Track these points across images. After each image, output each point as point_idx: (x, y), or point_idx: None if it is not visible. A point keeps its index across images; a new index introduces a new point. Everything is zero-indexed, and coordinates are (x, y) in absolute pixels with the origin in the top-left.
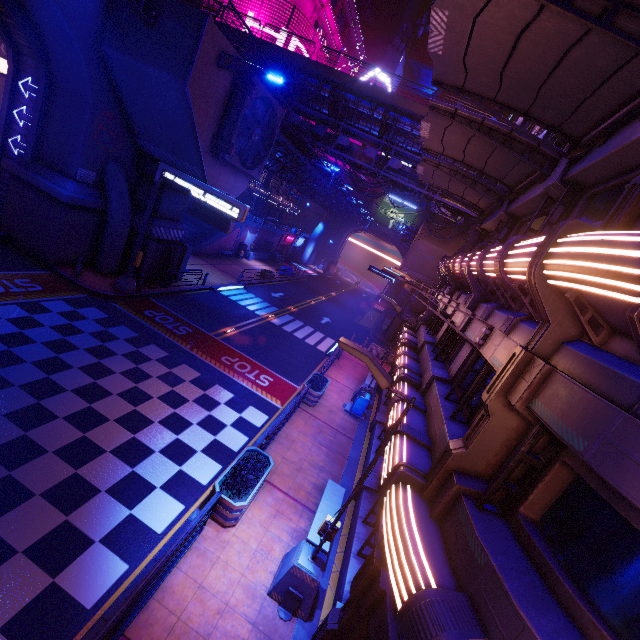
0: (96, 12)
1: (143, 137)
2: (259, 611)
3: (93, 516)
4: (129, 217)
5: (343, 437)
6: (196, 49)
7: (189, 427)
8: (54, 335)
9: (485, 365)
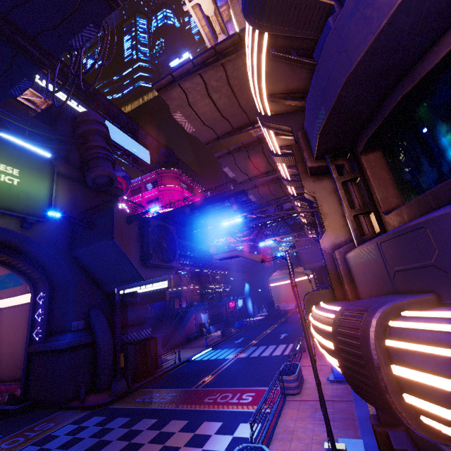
0: (67, 240)
1: (106, 284)
2: None
3: None
4: (110, 336)
5: (341, 403)
6: (113, 222)
7: None
8: None
9: None
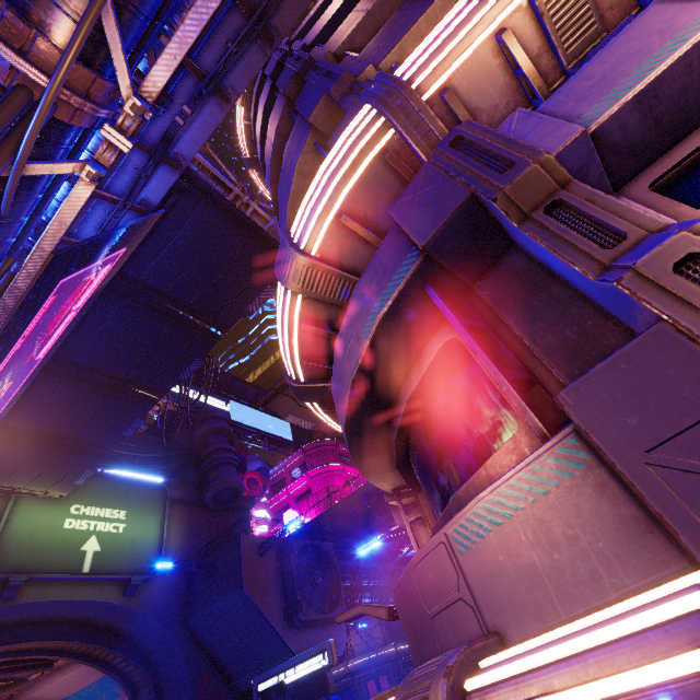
0: (181, 602)
1: (239, 674)
2: None
3: None
4: None
5: None
6: (240, 558)
7: None
8: None
9: None
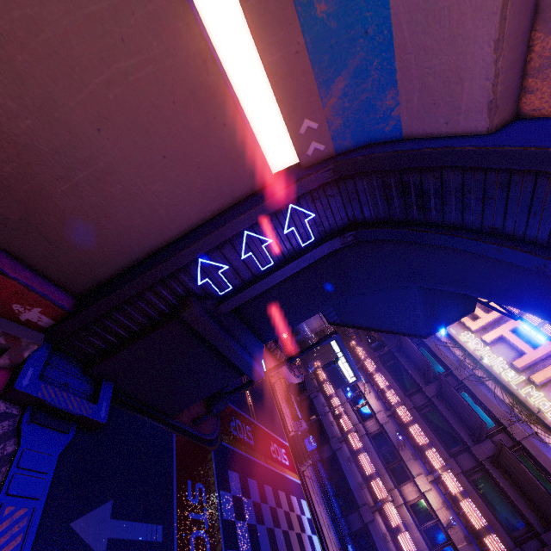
0: None
1: None
2: None
3: None
4: None
5: (315, 484)
6: (452, 323)
7: None
8: None
9: (450, 540)
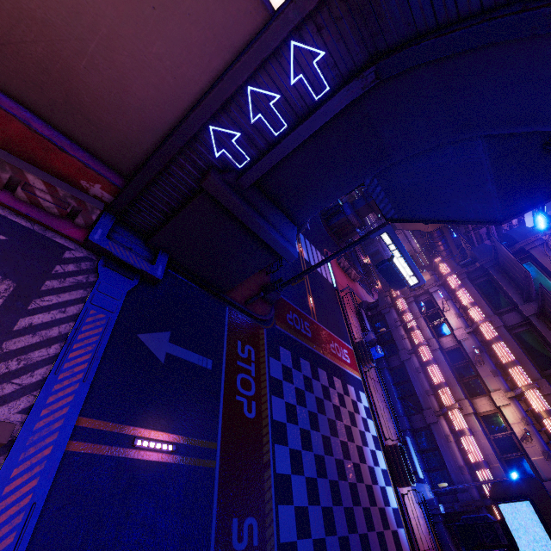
0: None
1: None
2: (418, 511)
3: (391, 521)
4: None
5: (379, 385)
6: (545, 202)
7: (366, 436)
8: (305, 412)
9: (523, 452)
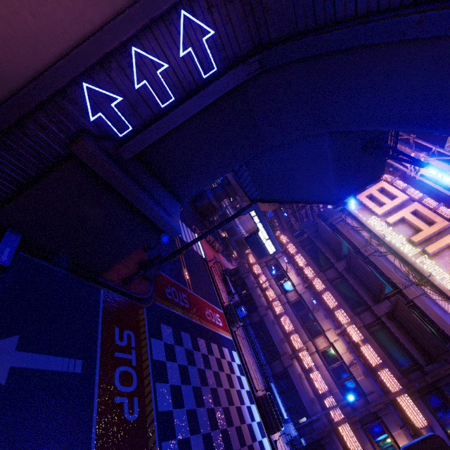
0: None
1: None
2: None
3: None
4: None
5: (245, 341)
6: (361, 189)
7: (242, 394)
8: (189, 390)
9: (351, 375)
